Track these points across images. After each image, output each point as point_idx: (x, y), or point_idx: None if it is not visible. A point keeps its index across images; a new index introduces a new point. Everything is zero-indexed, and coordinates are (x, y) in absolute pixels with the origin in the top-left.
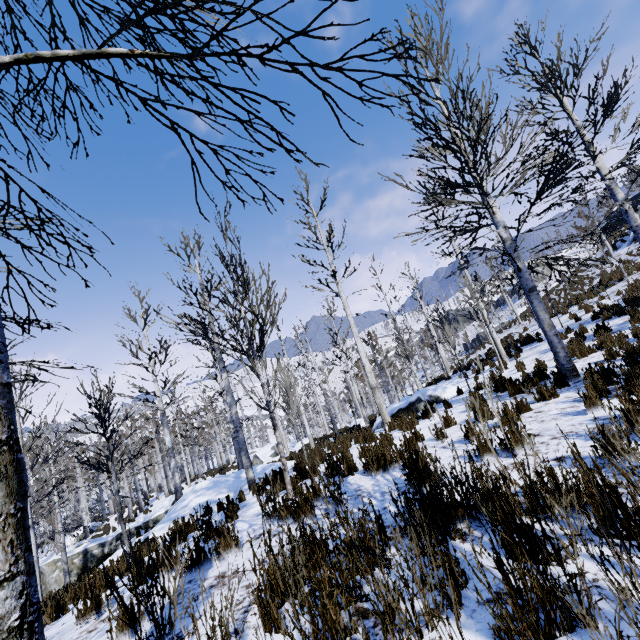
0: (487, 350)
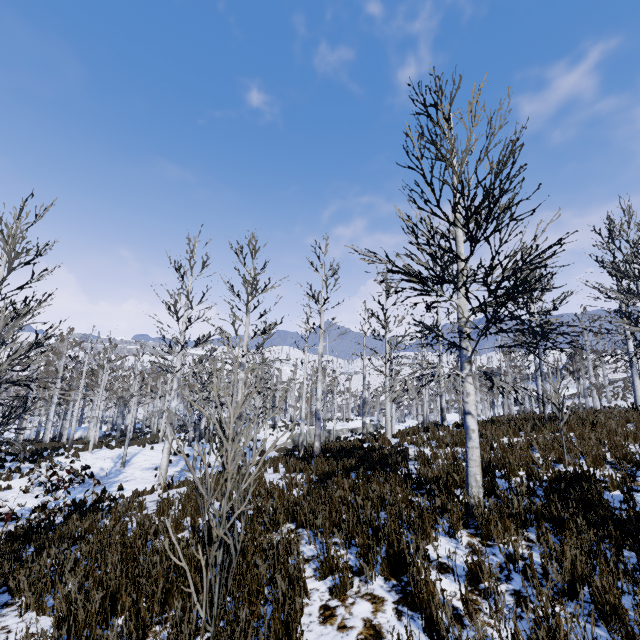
0: (566, 406)
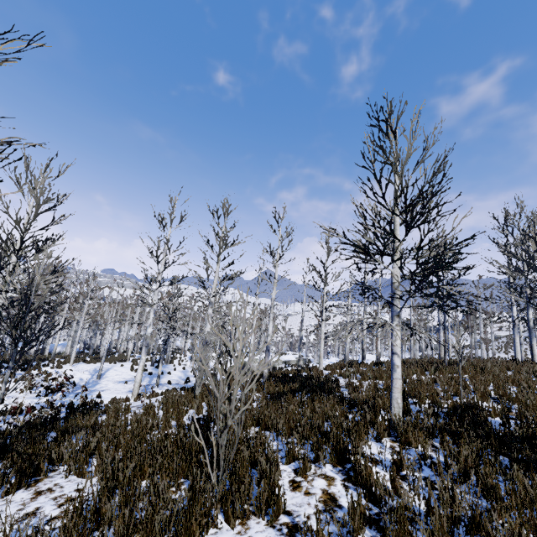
0: None
